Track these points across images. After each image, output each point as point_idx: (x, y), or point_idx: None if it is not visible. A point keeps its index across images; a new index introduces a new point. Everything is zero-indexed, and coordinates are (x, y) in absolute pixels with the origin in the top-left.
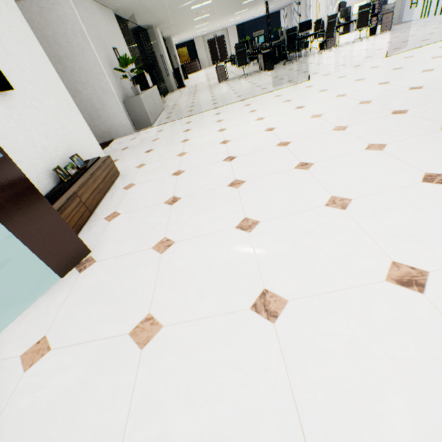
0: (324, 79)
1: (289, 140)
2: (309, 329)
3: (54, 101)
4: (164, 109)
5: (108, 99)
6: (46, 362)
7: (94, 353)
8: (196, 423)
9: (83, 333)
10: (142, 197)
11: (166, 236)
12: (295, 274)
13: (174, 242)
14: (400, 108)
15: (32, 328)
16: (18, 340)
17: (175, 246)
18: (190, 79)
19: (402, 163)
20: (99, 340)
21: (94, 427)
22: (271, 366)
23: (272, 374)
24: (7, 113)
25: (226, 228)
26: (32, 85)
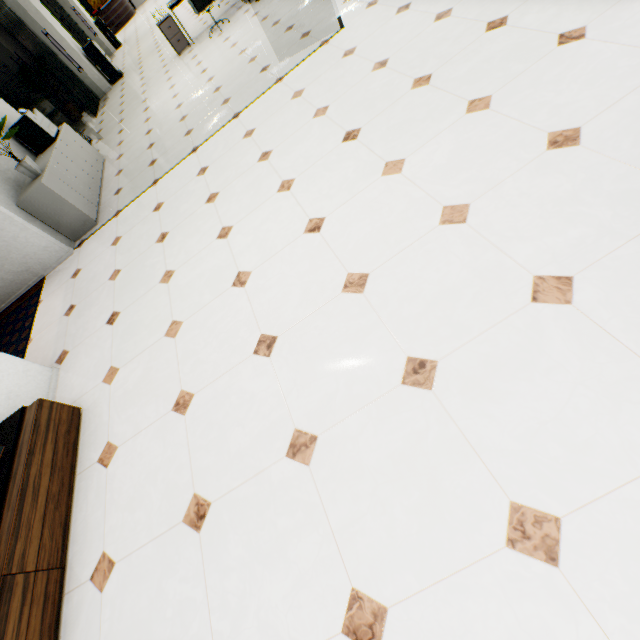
0: (372, 21)
1: (362, 268)
2: None
3: None
4: (104, 161)
5: None
6: None
7: None
8: None
9: None
10: (139, 497)
11: None
12: None
13: None
14: (562, 124)
15: None
16: None
17: None
18: (125, 45)
19: (632, 358)
20: None
21: None
22: None
23: None
24: None
25: (324, 632)
26: None
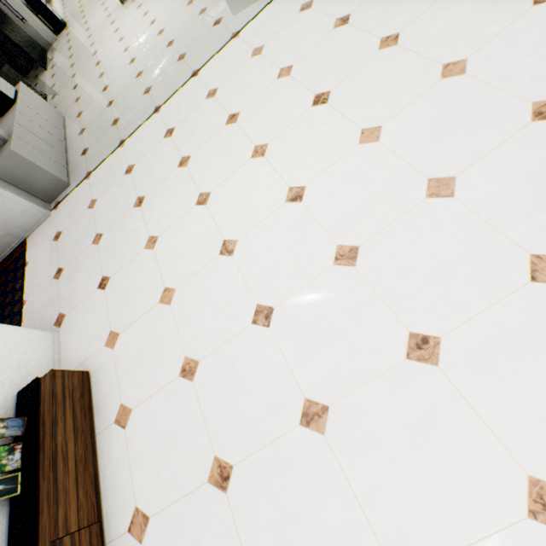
0: None
1: (351, 240)
2: None
3: None
4: (64, 119)
5: None
6: None
7: None
8: None
9: None
10: (161, 457)
11: None
12: None
13: None
14: (545, 93)
15: None
16: None
17: None
18: None
19: None
20: None
21: None
22: None
23: None
24: None
25: None
26: None
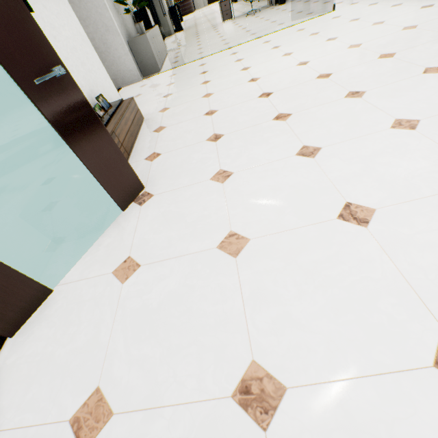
0: (353, 8)
1: (329, 72)
2: (405, 229)
3: (69, 32)
4: (167, 54)
5: (111, 38)
6: (141, 275)
7: (188, 265)
8: (314, 304)
9: (169, 251)
10: (179, 137)
11: (221, 168)
12: (376, 188)
13: (232, 173)
14: None
15: (113, 252)
16: (103, 262)
17: (235, 176)
18: (186, 21)
19: None
20: (188, 255)
21: (214, 315)
22: (375, 259)
23: (378, 265)
24: None
25: (285, 156)
26: (47, 11)
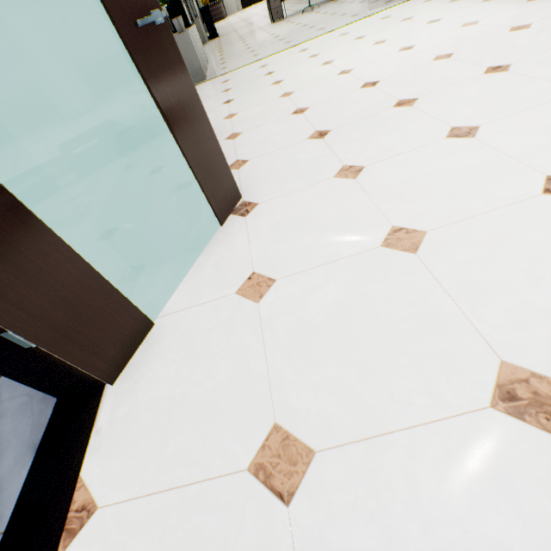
0: None
1: (448, 52)
2: None
3: None
4: (207, 62)
5: None
6: (282, 290)
7: (347, 270)
8: None
9: (311, 259)
10: (266, 140)
11: (344, 164)
12: None
13: (363, 167)
14: None
15: (226, 270)
16: (216, 283)
17: (369, 169)
18: (219, 28)
19: None
20: (342, 260)
21: (415, 319)
22: None
23: None
24: (75, 12)
25: (432, 141)
26: None
